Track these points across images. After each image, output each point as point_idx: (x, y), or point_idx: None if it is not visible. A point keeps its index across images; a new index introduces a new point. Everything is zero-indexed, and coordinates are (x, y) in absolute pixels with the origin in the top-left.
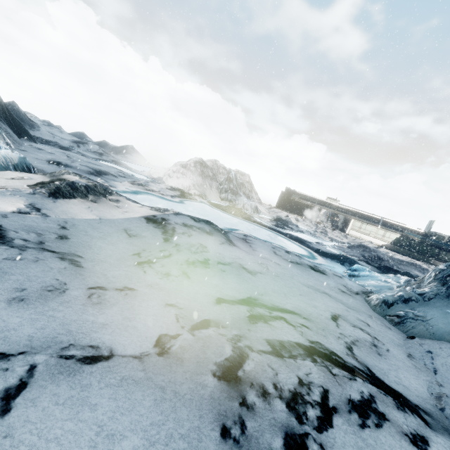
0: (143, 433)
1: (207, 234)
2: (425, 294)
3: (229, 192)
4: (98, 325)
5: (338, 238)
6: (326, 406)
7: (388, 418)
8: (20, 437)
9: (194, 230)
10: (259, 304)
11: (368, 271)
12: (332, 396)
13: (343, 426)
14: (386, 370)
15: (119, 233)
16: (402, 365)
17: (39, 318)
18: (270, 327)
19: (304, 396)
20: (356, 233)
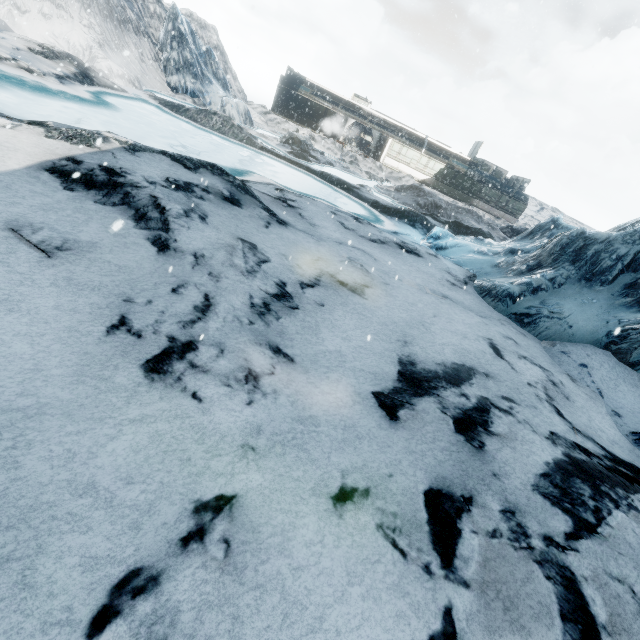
0: None
1: (229, 204)
2: (555, 278)
3: (186, 71)
4: None
5: (373, 172)
6: None
7: None
8: None
9: (201, 199)
10: (428, 375)
11: (452, 236)
12: None
13: None
14: (590, 425)
15: (2, 249)
16: (584, 403)
17: None
18: (505, 444)
19: None
20: (394, 163)
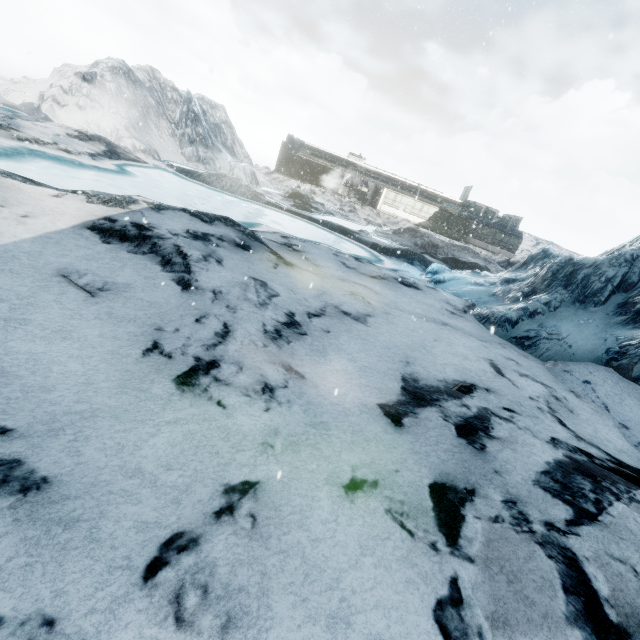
0: None
1: (241, 250)
2: (549, 302)
3: (198, 143)
4: None
5: (371, 219)
6: None
7: None
8: None
9: (217, 246)
10: (430, 389)
11: (449, 270)
12: None
13: None
14: (596, 435)
15: (56, 291)
16: (589, 416)
17: None
18: (506, 446)
19: None
20: (390, 209)
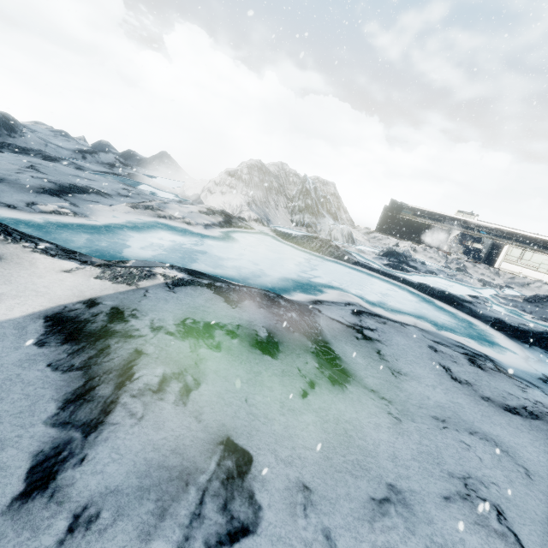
0: None
1: (258, 352)
2: None
3: (306, 211)
4: None
5: (486, 278)
6: None
7: None
8: None
9: (215, 348)
10: None
11: None
12: None
13: None
14: None
15: None
16: None
17: None
18: None
19: None
20: (514, 267)
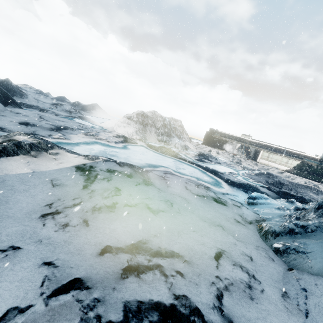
0: None
1: (126, 177)
2: (307, 226)
3: (164, 135)
4: None
5: (250, 166)
6: None
7: None
8: None
9: (115, 175)
10: (145, 248)
11: (266, 198)
12: None
13: None
14: (253, 320)
15: (45, 184)
16: (273, 310)
17: None
18: (138, 282)
19: None
20: (265, 161)
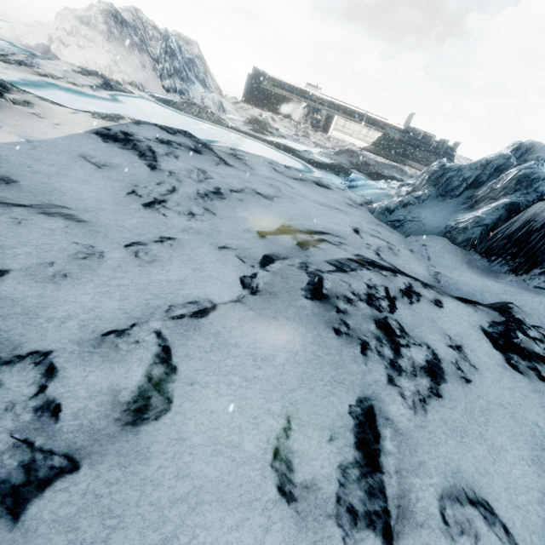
0: (284, 350)
1: (194, 152)
2: (420, 197)
3: (175, 76)
4: (177, 283)
5: (321, 143)
6: (390, 298)
7: (421, 295)
8: (203, 381)
9: (176, 149)
10: (295, 230)
11: (364, 179)
12: (391, 290)
13: (402, 306)
14: (403, 265)
15: (80, 164)
16: (410, 260)
17: (109, 291)
18: (321, 250)
19: (375, 295)
20: (339, 135)
